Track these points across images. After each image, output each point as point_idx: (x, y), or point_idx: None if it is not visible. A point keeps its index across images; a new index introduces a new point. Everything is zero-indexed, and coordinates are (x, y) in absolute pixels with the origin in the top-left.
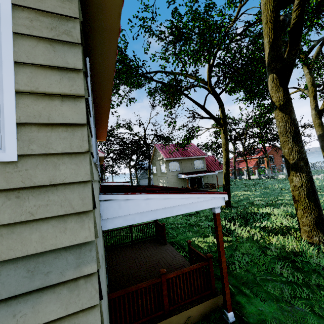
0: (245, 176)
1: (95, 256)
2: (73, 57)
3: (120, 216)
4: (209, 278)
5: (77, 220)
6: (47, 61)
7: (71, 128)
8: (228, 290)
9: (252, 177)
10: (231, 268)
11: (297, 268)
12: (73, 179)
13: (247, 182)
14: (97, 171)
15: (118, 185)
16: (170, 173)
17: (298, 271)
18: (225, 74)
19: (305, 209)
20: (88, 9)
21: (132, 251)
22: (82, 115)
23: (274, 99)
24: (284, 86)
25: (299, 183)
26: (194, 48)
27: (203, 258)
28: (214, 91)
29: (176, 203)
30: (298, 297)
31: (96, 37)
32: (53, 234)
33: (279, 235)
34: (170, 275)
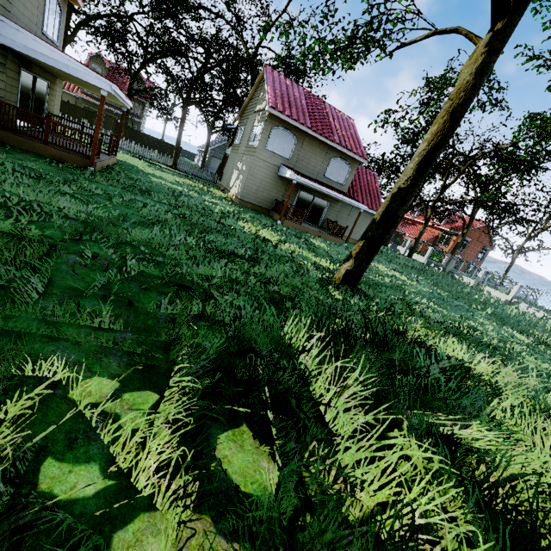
0: (404, 249)
1: None
2: None
3: None
4: None
5: None
6: None
7: None
8: None
9: (416, 257)
10: None
11: None
12: None
13: (405, 260)
14: None
15: None
16: (265, 155)
17: None
18: None
19: None
20: None
21: None
22: None
23: None
24: None
25: None
26: None
27: None
28: None
29: None
30: None
31: None
32: None
33: None
34: None
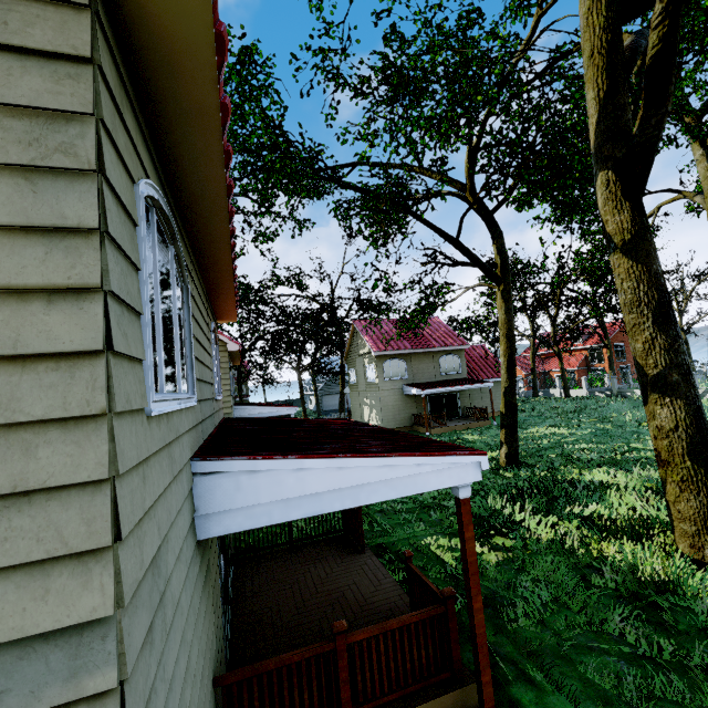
0: (557, 390)
1: (116, 651)
2: (77, 202)
3: (238, 509)
4: (448, 643)
5: (75, 570)
6: (17, 216)
7: (67, 363)
8: (488, 676)
9: (575, 393)
10: (507, 614)
11: (661, 622)
12: (67, 478)
13: (562, 405)
14: (202, 401)
15: (261, 420)
16: (387, 385)
17: (664, 630)
18: (504, 167)
19: (683, 483)
20: (143, 75)
21: (290, 565)
22: (95, 331)
23: (611, 228)
24: (633, 199)
25: (671, 421)
26: (432, 114)
27: (435, 596)
28: (481, 206)
29: (368, 478)
30: (659, 698)
31: (173, 128)
32: (18, 604)
33: (625, 539)
34: (357, 635)
